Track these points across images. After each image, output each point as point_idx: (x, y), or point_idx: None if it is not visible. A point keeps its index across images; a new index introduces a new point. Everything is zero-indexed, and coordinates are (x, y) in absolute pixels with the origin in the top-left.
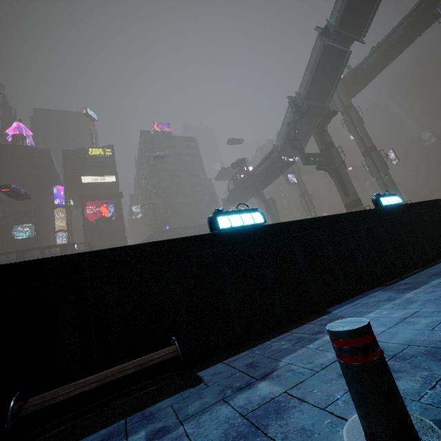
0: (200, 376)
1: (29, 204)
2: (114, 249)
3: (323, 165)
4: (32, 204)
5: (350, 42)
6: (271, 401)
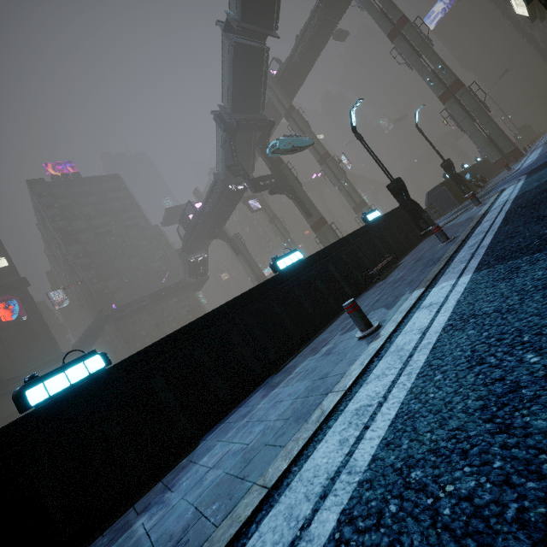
0: None
1: None
2: None
3: (276, 188)
4: None
5: (263, 36)
6: None
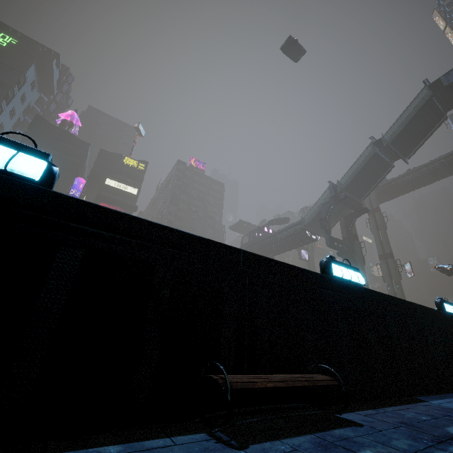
0: (346, 418)
1: None
2: (260, 256)
3: (344, 253)
4: None
5: (395, 158)
6: None
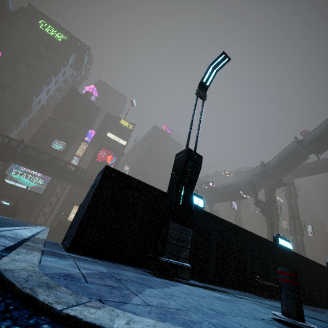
0: None
1: (71, 131)
2: (254, 233)
3: (265, 211)
4: (72, 132)
5: (310, 153)
6: None
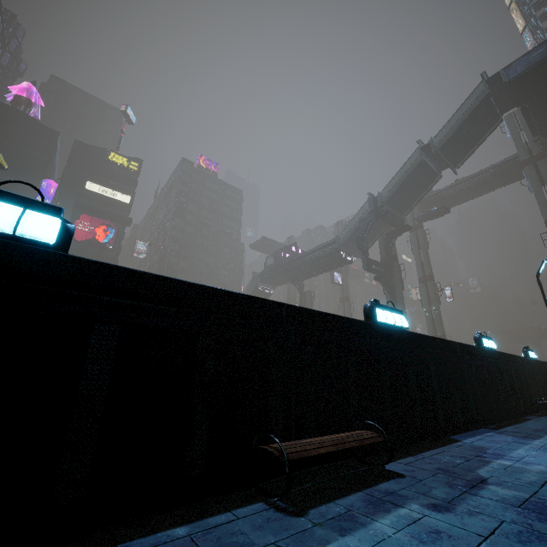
0: (389, 469)
1: None
2: (304, 309)
3: (382, 277)
4: (3, 188)
5: (444, 167)
6: (529, 500)
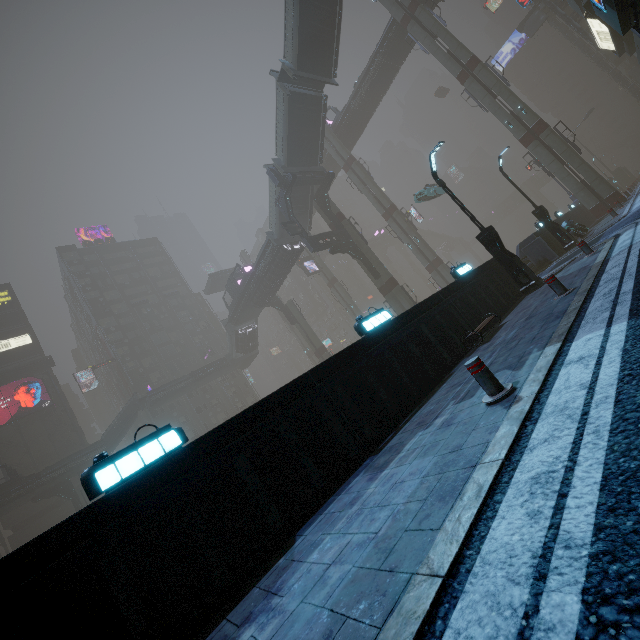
0: None
1: None
2: None
3: (338, 246)
4: None
5: (321, 85)
6: None
